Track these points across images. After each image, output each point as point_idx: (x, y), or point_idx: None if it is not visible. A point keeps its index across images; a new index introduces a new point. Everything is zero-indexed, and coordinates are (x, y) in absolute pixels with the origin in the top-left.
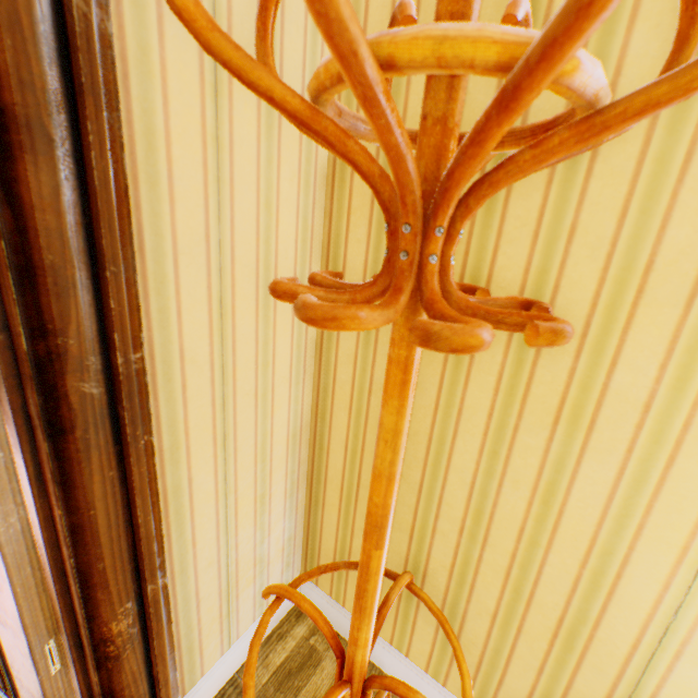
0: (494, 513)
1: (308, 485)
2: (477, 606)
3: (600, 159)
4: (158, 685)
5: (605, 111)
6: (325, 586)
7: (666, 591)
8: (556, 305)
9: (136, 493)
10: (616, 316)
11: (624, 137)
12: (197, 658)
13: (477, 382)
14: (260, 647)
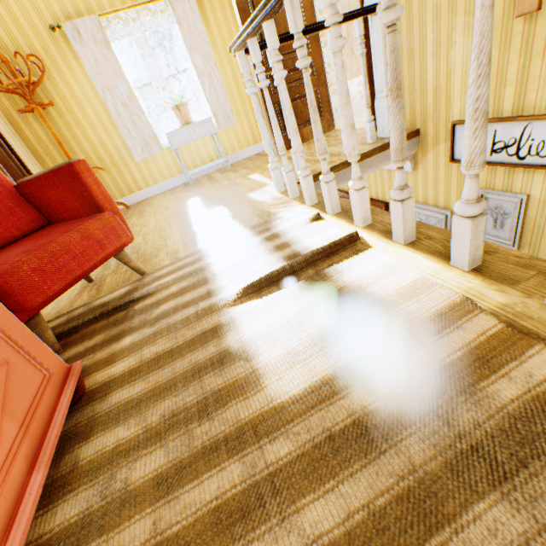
0: (88, 152)
1: None
2: (104, 174)
3: (46, 85)
4: None
5: (38, 82)
6: None
7: (112, 142)
8: (61, 109)
9: (22, 159)
10: (69, 106)
11: (47, 81)
12: None
13: (63, 129)
14: None
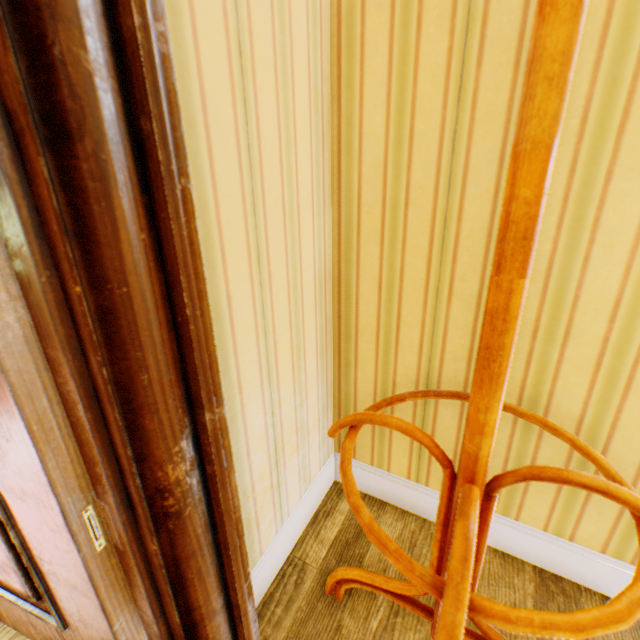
0: (578, 296)
1: (335, 348)
2: (557, 417)
3: None
4: (226, 553)
5: None
6: (364, 455)
7: None
8: None
9: (179, 268)
10: None
11: None
12: (255, 533)
13: None
14: (308, 527)
